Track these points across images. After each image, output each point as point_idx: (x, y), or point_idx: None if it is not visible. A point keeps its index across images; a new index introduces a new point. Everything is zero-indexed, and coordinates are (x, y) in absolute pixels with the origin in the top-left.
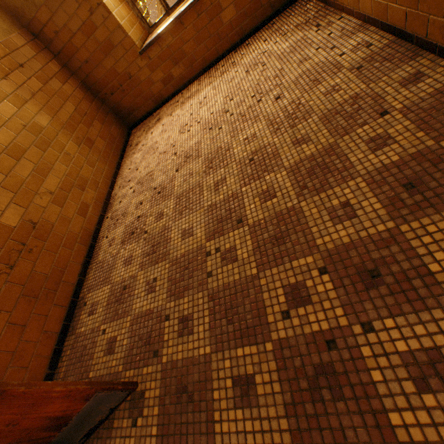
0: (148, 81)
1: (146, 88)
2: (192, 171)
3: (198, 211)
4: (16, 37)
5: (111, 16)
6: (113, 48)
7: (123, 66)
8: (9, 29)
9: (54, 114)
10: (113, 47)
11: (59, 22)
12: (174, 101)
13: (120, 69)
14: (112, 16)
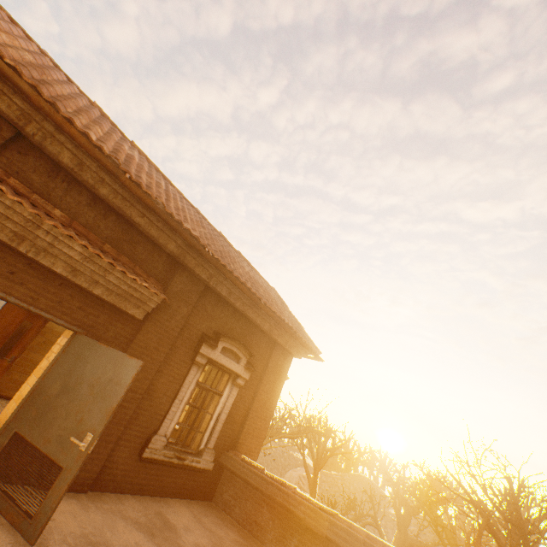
0: None
1: None
2: None
3: None
4: None
5: None
6: None
7: None
8: None
9: None
10: None
11: None
12: None
13: None
14: None
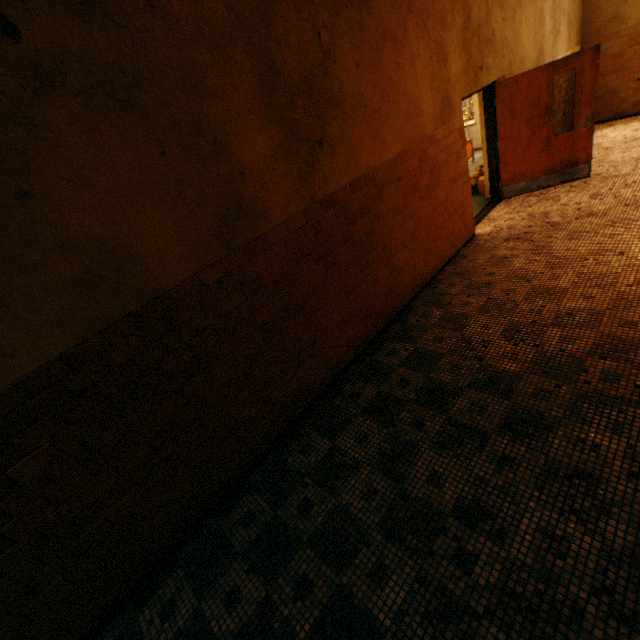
0: (623, 99)
1: (617, 103)
2: (637, 143)
3: (637, 152)
4: (576, 49)
5: (639, 53)
6: (621, 71)
7: (615, 84)
8: (576, 44)
9: (565, 94)
10: (622, 71)
11: (603, 47)
12: (630, 119)
13: (612, 85)
14: (639, 54)
